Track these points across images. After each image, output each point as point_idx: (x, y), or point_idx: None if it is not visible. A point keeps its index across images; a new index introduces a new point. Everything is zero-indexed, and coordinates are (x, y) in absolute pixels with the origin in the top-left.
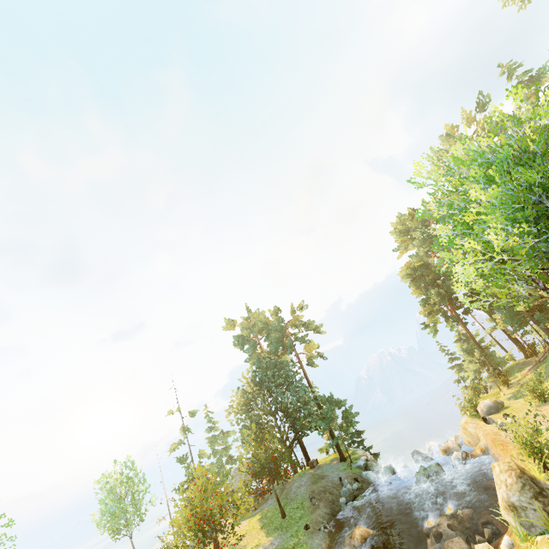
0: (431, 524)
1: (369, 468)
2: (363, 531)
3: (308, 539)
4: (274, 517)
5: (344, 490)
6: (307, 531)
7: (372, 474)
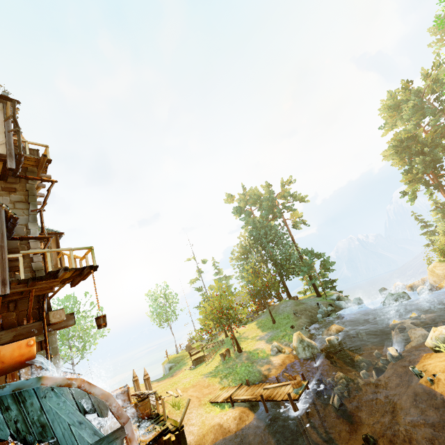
0: (397, 322)
1: (340, 300)
2: (338, 327)
3: (293, 332)
4: (267, 323)
5: (320, 310)
6: (293, 329)
7: (344, 303)
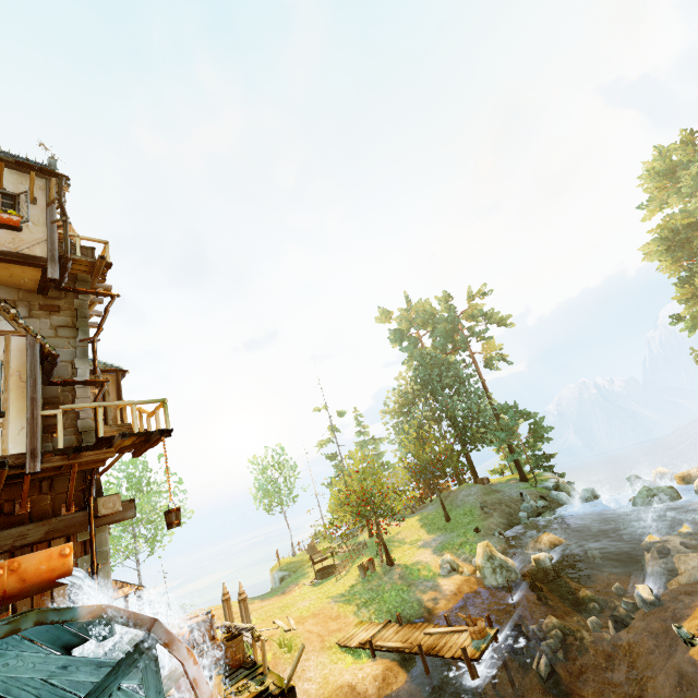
0: (655, 539)
1: (560, 490)
2: (552, 538)
3: (479, 540)
4: (437, 520)
5: (525, 505)
6: (477, 534)
7: (565, 495)
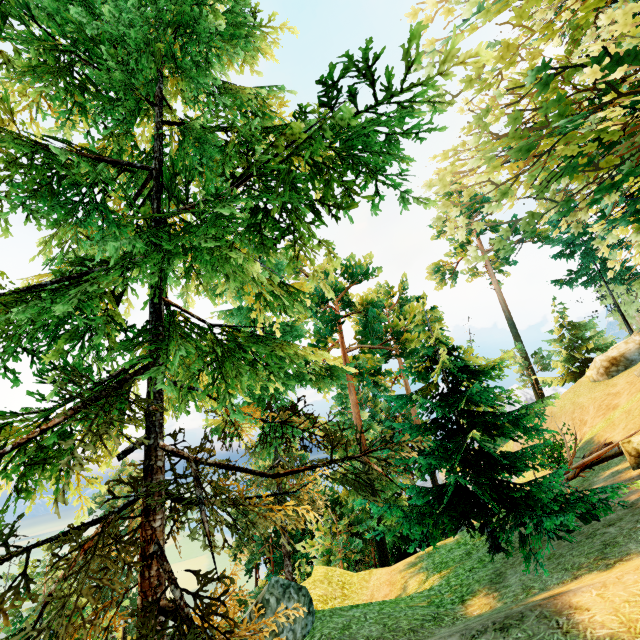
0: None
1: None
2: None
3: None
4: None
5: None
6: None
7: None
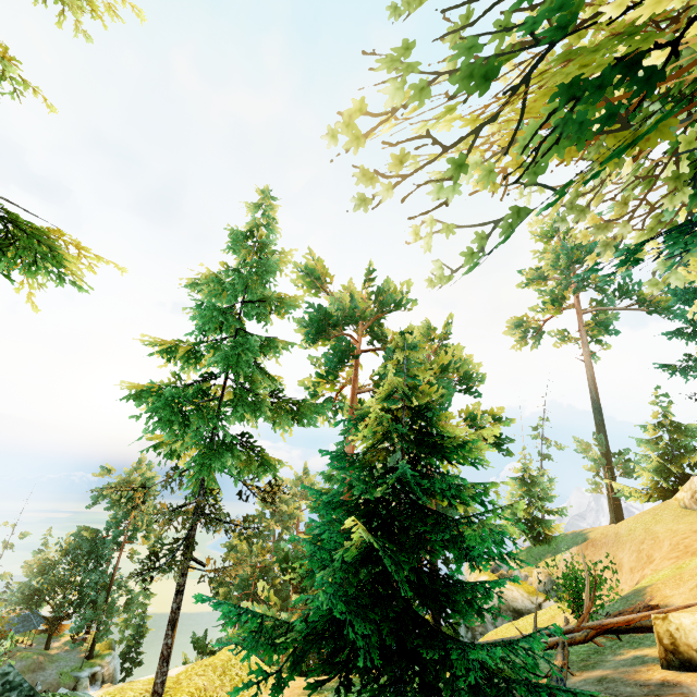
0: None
1: (77, 685)
2: None
3: None
4: None
5: None
6: None
7: None
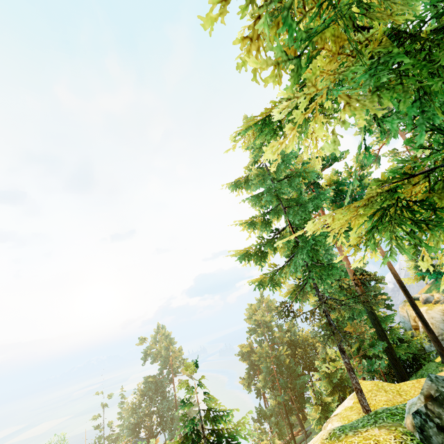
0: None
1: None
2: None
3: None
4: None
5: None
6: None
7: None
